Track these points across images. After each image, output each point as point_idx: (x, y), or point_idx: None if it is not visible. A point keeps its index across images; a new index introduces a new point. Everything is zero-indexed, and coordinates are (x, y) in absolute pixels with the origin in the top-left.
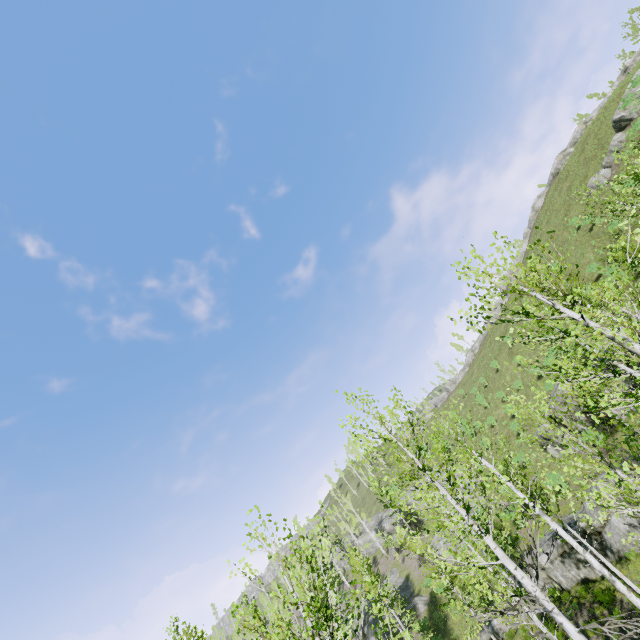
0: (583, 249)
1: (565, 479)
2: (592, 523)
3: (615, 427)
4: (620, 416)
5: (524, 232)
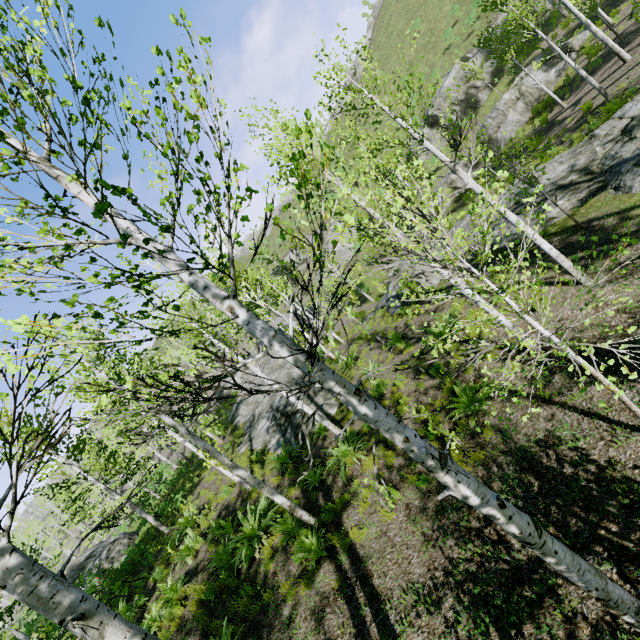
0: (442, 3)
1: (437, 166)
2: (490, 133)
3: (477, 111)
4: (483, 99)
5: (369, 21)
